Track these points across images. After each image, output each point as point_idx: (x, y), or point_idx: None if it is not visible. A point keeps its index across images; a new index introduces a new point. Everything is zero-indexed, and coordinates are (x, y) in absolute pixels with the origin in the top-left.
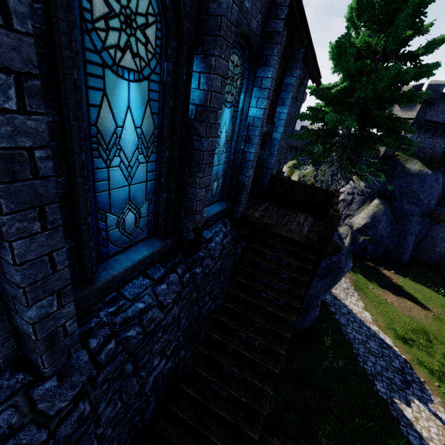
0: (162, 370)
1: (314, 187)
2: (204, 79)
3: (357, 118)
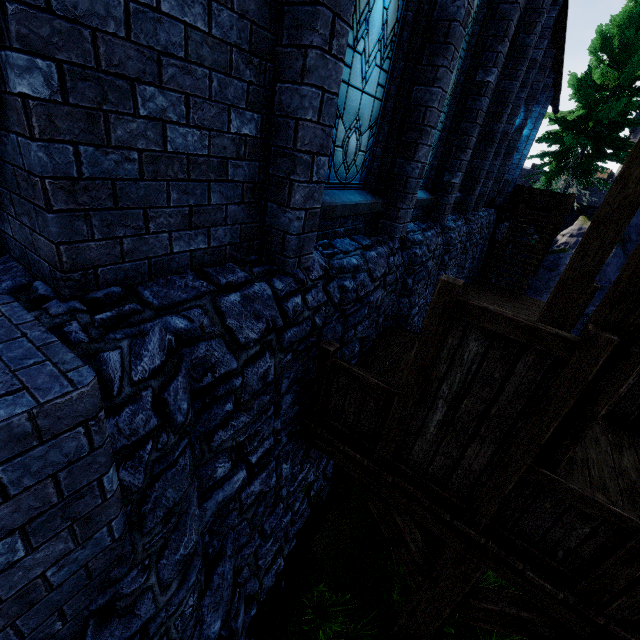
0: (474, 263)
1: (551, 192)
2: (523, 115)
3: (591, 140)
